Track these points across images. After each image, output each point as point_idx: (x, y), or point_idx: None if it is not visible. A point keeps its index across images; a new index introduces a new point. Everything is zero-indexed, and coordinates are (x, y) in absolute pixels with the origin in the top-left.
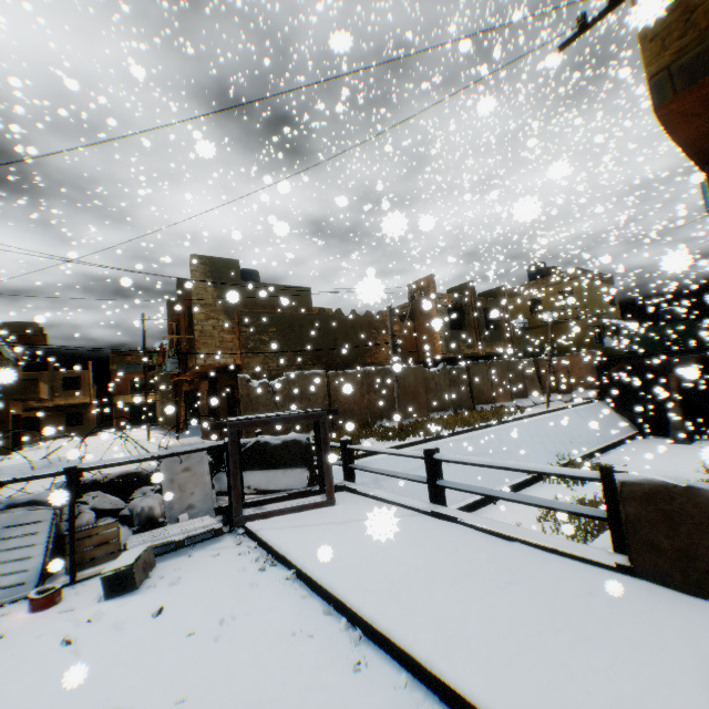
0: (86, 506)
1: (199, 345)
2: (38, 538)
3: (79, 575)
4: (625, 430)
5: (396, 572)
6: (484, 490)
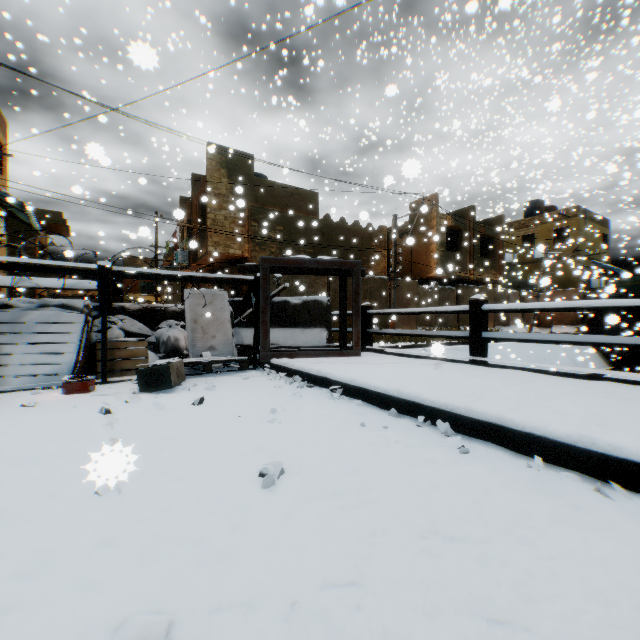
0: (115, 326)
1: (211, 233)
2: (69, 338)
3: (109, 378)
4: (600, 365)
5: (469, 387)
6: (549, 336)
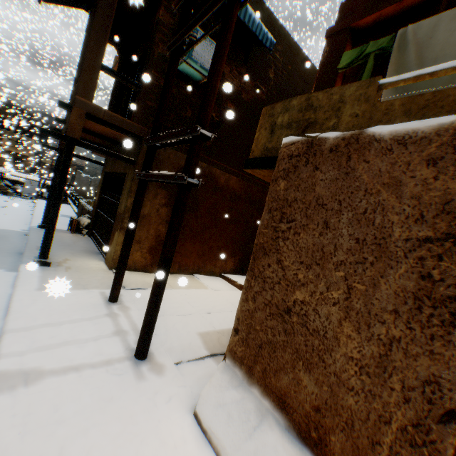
0: (5, 182)
1: None
2: None
3: None
4: None
5: None
6: None
